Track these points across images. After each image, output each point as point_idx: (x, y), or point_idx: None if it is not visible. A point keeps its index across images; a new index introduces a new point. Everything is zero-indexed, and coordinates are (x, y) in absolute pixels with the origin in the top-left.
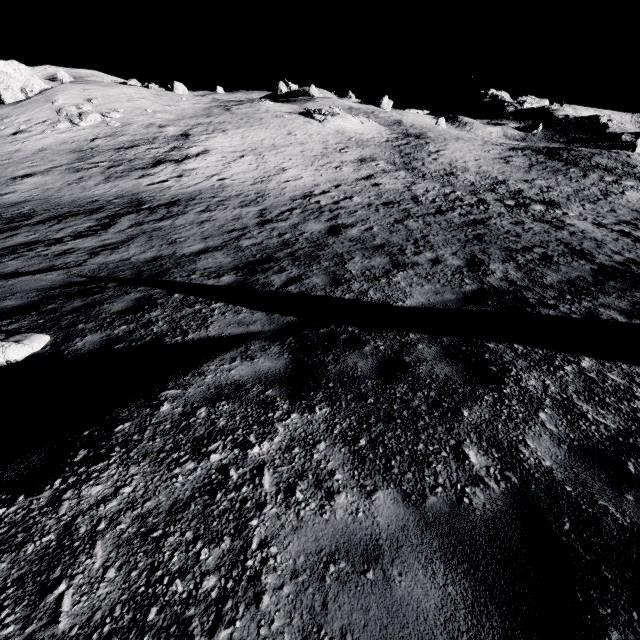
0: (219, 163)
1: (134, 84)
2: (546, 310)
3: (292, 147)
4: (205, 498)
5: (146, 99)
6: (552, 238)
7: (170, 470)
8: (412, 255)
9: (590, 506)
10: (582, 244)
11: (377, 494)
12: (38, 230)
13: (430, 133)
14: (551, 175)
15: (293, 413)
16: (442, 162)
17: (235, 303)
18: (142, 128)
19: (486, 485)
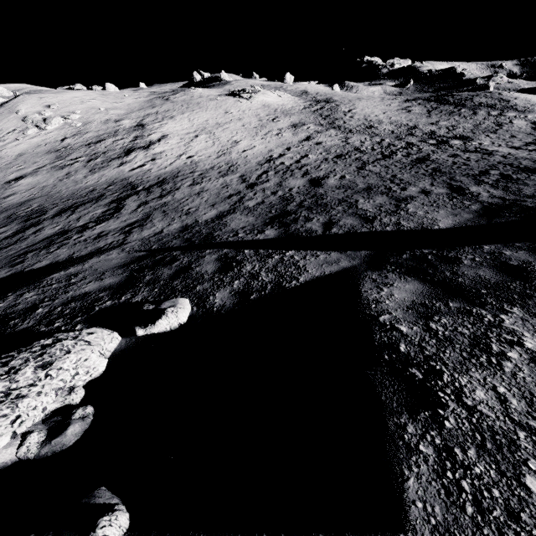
0: (180, 144)
1: (80, 88)
2: None
3: (233, 123)
4: None
5: (96, 99)
6: (494, 162)
7: (502, 370)
8: (401, 191)
9: None
10: (521, 163)
11: None
12: (59, 222)
13: (335, 97)
14: (448, 116)
15: (499, 315)
16: (358, 118)
17: (303, 249)
18: (101, 124)
19: None
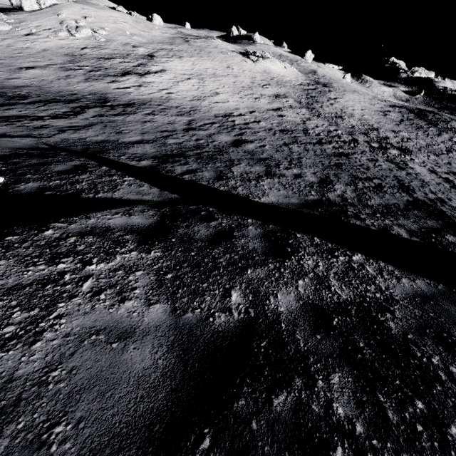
0: (170, 81)
1: (121, 10)
2: (355, 221)
3: (228, 78)
4: (38, 286)
5: (127, 23)
6: (391, 174)
7: (26, 267)
8: (283, 169)
9: (288, 337)
10: (411, 182)
11: (155, 305)
12: (28, 108)
13: (335, 84)
14: (414, 130)
15: (134, 251)
16: (336, 107)
17: (142, 179)
18: (120, 45)
19: (231, 313)
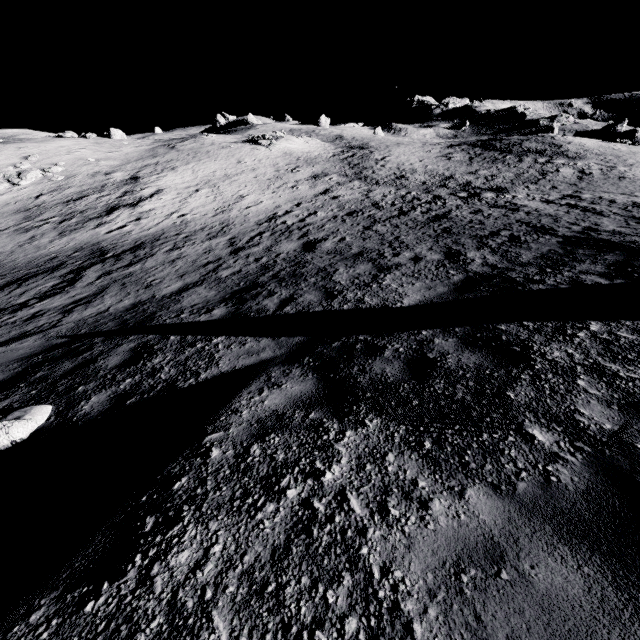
0: (175, 200)
1: (71, 136)
2: (536, 286)
3: (245, 174)
4: (303, 537)
5: (86, 149)
6: (512, 220)
7: (252, 517)
8: (392, 257)
9: None
10: (540, 221)
11: (468, 493)
12: None
13: (372, 143)
14: (491, 164)
15: (346, 431)
16: (390, 167)
17: (236, 334)
18: (88, 178)
19: (564, 460)
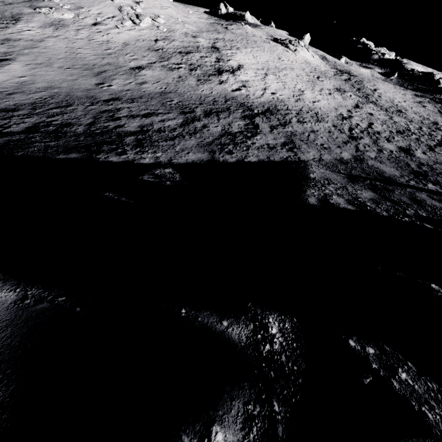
0: (258, 78)
1: None
2: None
3: (288, 71)
4: None
5: (171, 8)
6: None
7: None
8: None
9: None
10: None
11: None
12: (215, 122)
13: (353, 71)
14: None
15: None
16: (386, 100)
17: None
18: (183, 36)
19: None
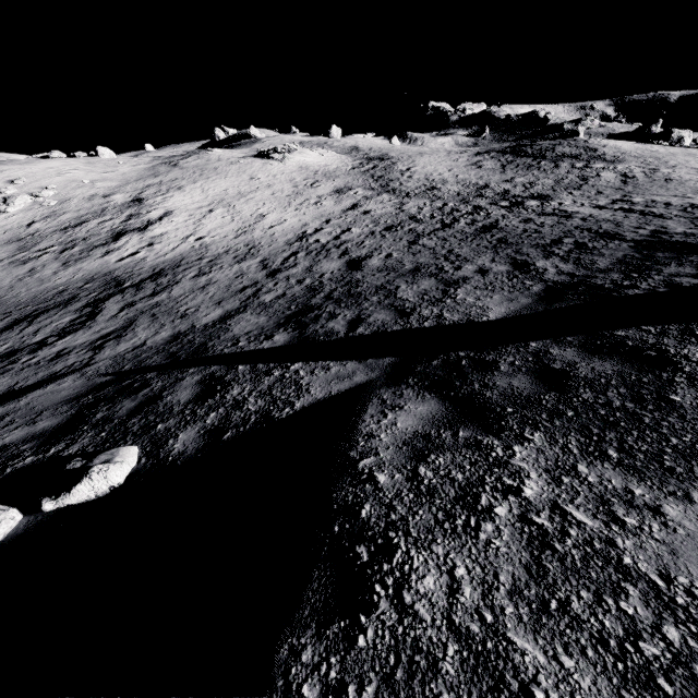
0: (189, 222)
1: (58, 156)
2: (631, 291)
3: (260, 191)
4: (549, 553)
5: (78, 170)
6: (570, 227)
7: (476, 538)
8: (454, 271)
9: None
10: (601, 227)
11: (694, 496)
12: (8, 338)
13: (391, 153)
14: (526, 171)
15: (512, 446)
16: (418, 178)
17: (314, 359)
18: (84, 201)
19: None
